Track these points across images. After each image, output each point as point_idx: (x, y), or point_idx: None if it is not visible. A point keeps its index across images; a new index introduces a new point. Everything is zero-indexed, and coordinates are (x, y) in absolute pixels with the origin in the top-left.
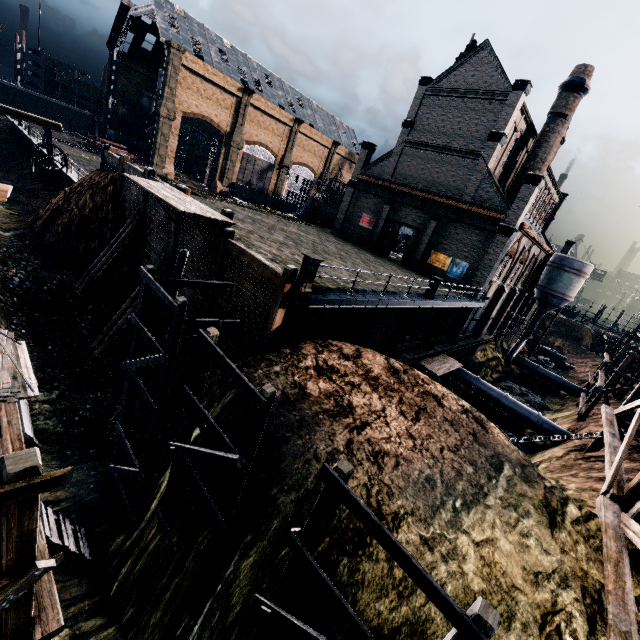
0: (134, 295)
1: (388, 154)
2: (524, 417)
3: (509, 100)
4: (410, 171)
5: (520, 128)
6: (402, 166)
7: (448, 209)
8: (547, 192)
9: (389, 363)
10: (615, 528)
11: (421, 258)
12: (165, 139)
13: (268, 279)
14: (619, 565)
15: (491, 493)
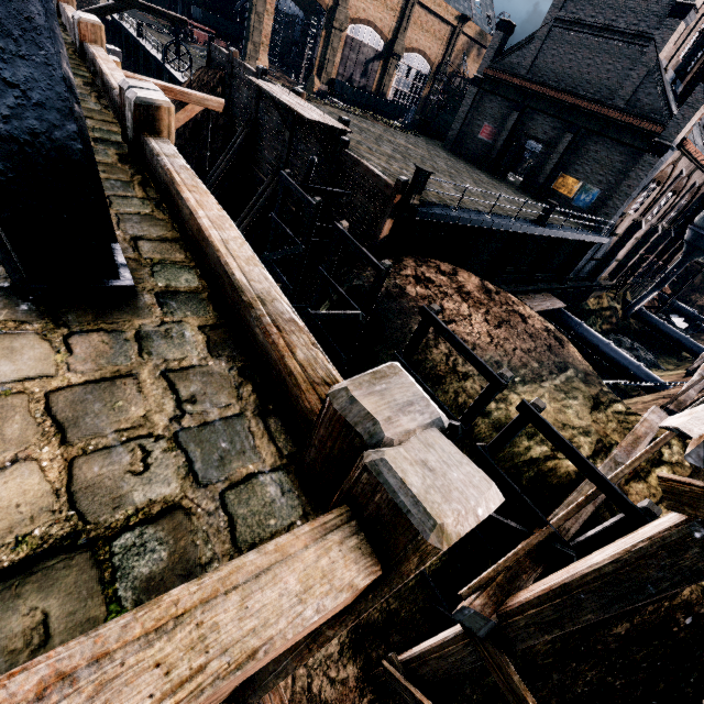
0: (251, 205)
1: (529, 38)
2: (622, 366)
3: None
4: (553, 63)
5: None
6: (544, 56)
7: (591, 118)
8: None
9: (483, 284)
10: (652, 423)
11: (545, 182)
12: (259, 20)
13: (380, 190)
14: (640, 439)
15: (548, 381)
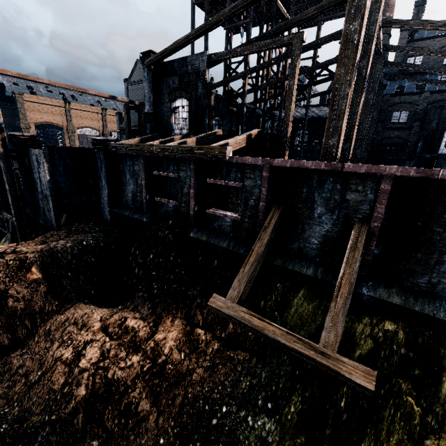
0: None
1: None
2: None
3: None
4: (135, 119)
5: None
6: (132, 118)
7: None
8: None
9: None
10: None
11: None
12: None
13: None
14: None
15: None
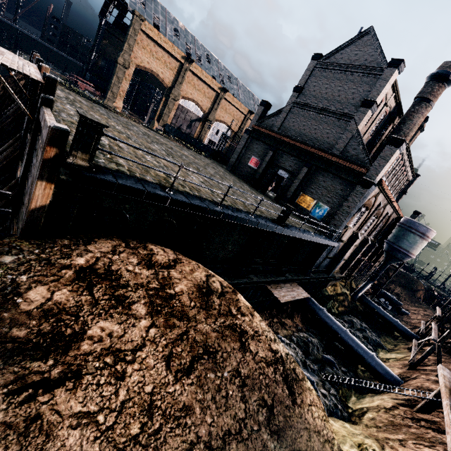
0: None
1: (279, 111)
2: (359, 355)
3: (384, 75)
4: (294, 126)
5: (390, 104)
6: (288, 121)
7: (319, 159)
8: (404, 169)
9: (207, 281)
10: None
11: (291, 197)
12: (119, 81)
13: None
14: None
15: None
